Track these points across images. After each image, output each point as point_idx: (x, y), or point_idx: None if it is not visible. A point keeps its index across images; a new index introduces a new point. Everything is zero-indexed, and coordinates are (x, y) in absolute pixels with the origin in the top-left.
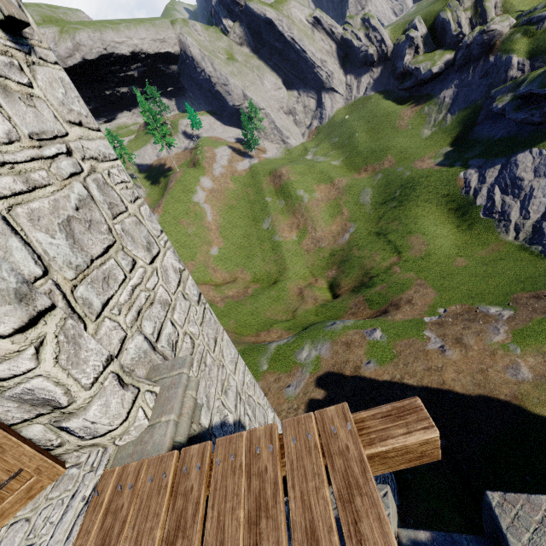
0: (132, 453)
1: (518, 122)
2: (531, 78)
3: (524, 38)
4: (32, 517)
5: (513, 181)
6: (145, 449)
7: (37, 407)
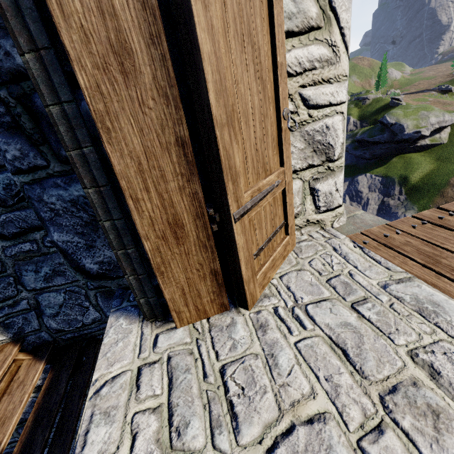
0: (358, 227)
1: (356, 156)
2: (363, 131)
3: (356, 108)
4: (303, 267)
5: (356, 193)
6: (368, 224)
7: (315, 154)
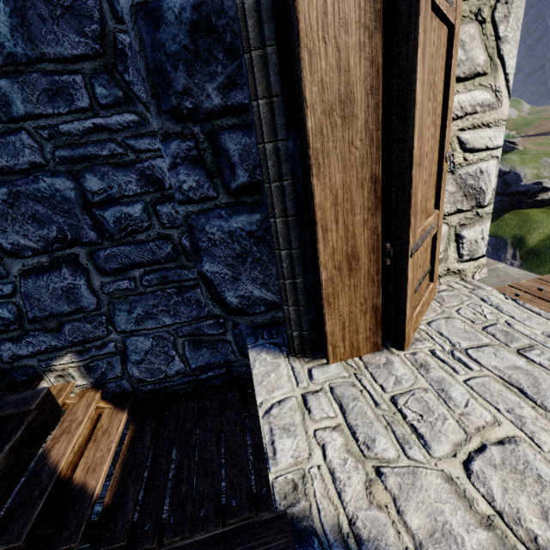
0: (503, 280)
1: None
2: None
3: None
4: (452, 316)
5: None
6: (515, 277)
7: (465, 199)
